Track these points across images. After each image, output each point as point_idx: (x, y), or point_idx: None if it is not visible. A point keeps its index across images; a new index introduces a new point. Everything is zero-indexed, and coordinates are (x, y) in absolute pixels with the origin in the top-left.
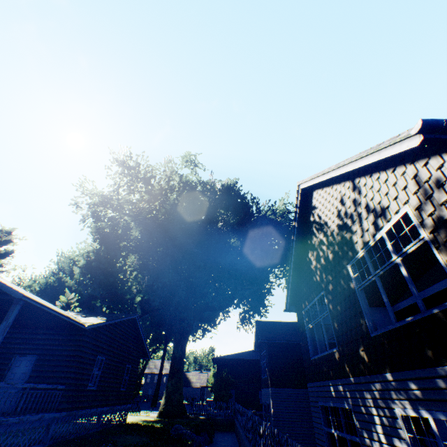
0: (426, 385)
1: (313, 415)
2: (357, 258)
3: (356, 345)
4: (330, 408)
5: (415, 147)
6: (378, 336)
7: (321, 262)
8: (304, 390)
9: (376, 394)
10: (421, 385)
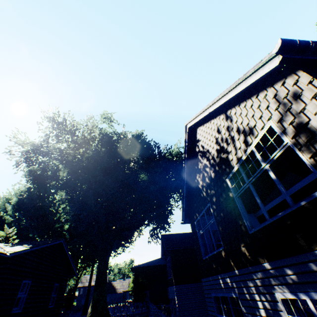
0: (301, 270)
1: (208, 305)
2: (233, 172)
3: (238, 242)
4: (220, 298)
5: (276, 67)
6: (256, 233)
7: (206, 181)
8: (199, 284)
9: (257, 282)
10: (296, 270)
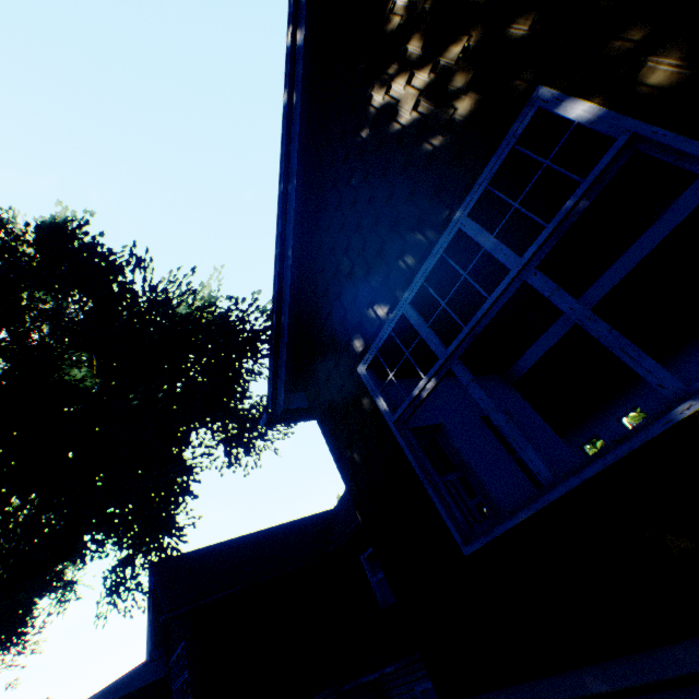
0: None
1: None
2: None
3: None
4: None
5: None
6: None
7: None
8: None
9: None
10: None
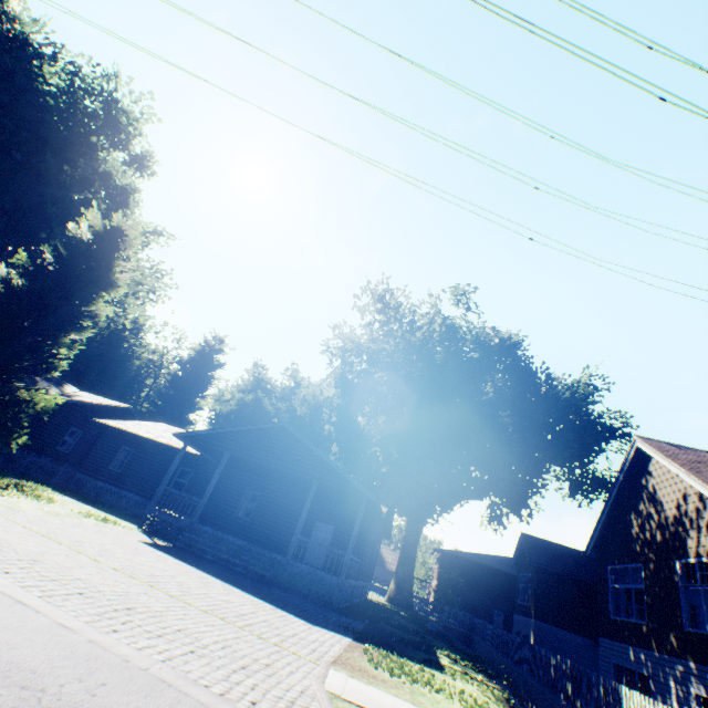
0: None
1: (600, 667)
2: (687, 561)
3: (667, 629)
4: (624, 668)
5: None
6: (690, 633)
7: (645, 535)
8: (576, 636)
9: (676, 672)
10: None
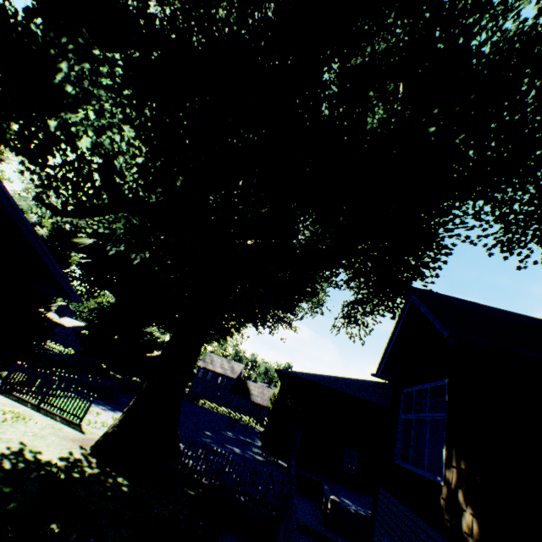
0: None
1: None
2: None
3: None
4: None
5: None
6: None
7: None
8: None
9: None
10: None
